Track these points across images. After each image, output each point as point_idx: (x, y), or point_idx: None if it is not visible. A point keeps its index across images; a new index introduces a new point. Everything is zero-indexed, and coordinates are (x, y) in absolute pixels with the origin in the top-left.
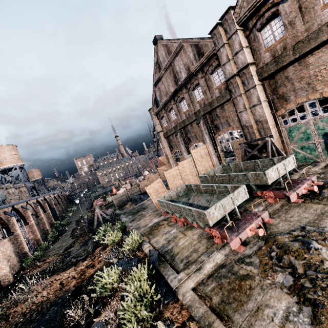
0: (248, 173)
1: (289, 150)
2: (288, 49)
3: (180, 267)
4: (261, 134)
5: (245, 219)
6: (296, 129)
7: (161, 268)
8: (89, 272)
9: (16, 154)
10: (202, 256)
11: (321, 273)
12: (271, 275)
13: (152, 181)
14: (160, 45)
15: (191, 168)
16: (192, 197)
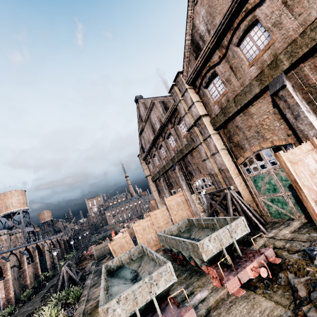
0: (186, 241)
1: (259, 202)
2: (230, 102)
3: None
4: (226, 183)
5: None
6: (261, 178)
7: None
8: None
9: (23, 198)
10: None
11: None
12: None
13: None
14: (140, 103)
15: (165, 218)
16: (143, 263)
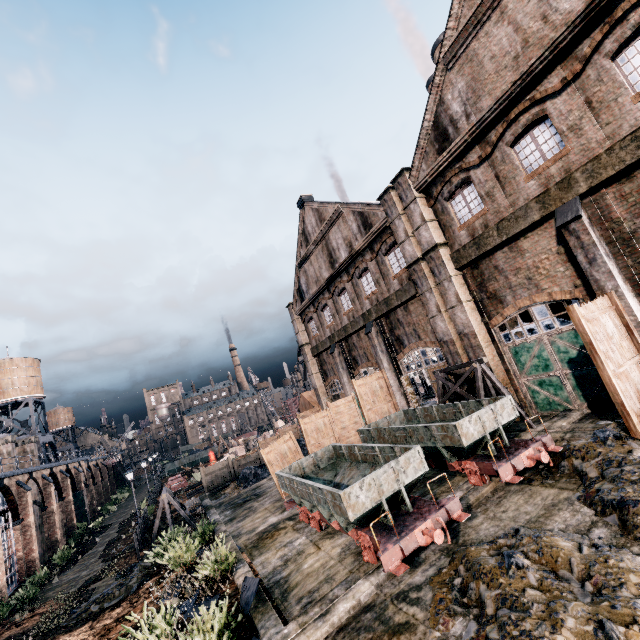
0: (432, 425)
1: (520, 387)
2: (491, 229)
3: (293, 613)
4: (469, 356)
5: (419, 512)
6: (526, 350)
7: (258, 615)
8: (118, 631)
9: (36, 375)
10: (337, 588)
11: (518, 611)
12: (444, 621)
13: None
14: (308, 209)
15: (353, 415)
16: (343, 470)
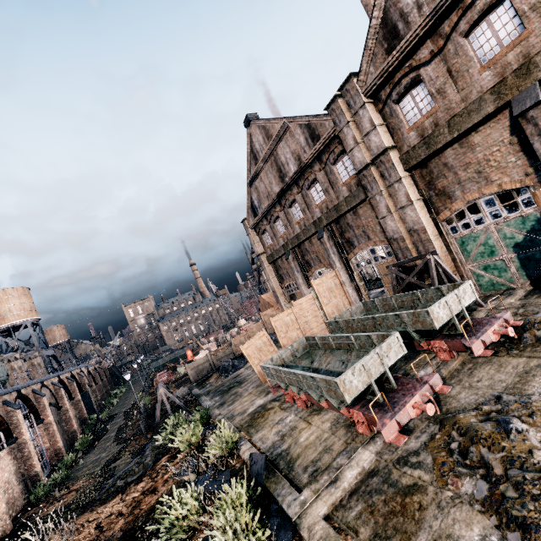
0: (403, 313)
1: (466, 272)
2: (442, 126)
3: (302, 481)
4: (418, 250)
5: (404, 389)
6: (472, 239)
7: (271, 485)
8: (147, 503)
9: (29, 301)
10: (339, 458)
11: (530, 471)
12: (452, 482)
13: (252, 335)
14: (254, 127)
15: (314, 310)
16: (318, 357)
